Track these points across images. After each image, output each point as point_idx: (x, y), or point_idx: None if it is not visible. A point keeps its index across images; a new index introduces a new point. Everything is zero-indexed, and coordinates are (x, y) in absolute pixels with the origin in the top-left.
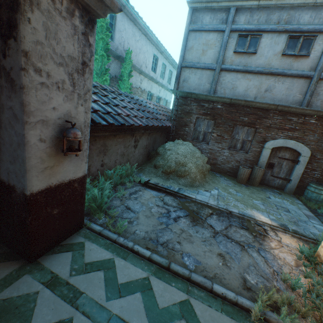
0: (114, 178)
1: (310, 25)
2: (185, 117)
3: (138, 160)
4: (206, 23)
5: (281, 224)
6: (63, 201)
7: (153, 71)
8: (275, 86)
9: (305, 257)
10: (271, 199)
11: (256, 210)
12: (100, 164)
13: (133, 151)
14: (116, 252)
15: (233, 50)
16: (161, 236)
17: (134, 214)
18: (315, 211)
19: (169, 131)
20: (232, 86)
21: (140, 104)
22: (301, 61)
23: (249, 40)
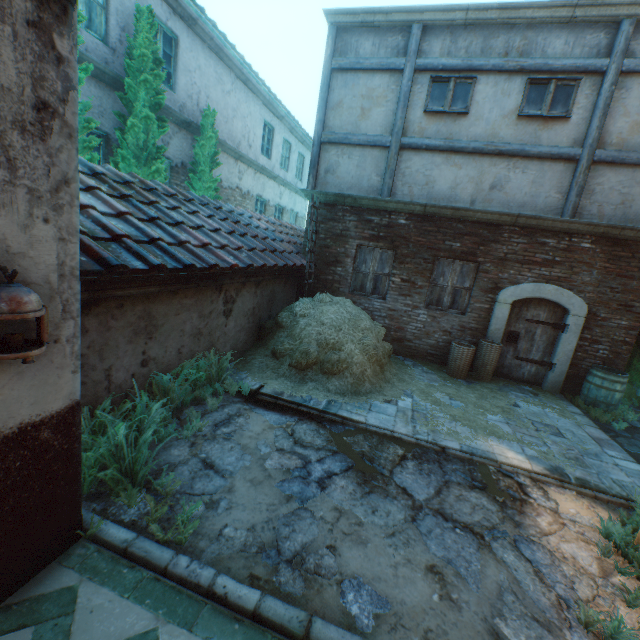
0: (178, 391)
1: (567, 60)
2: (335, 245)
3: (235, 342)
4: (365, 56)
5: (551, 467)
6: (2, 487)
7: (264, 155)
8: (509, 178)
9: (615, 546)
10: (520, 408)
11: (495, 438)
12: (139, 362)
13: (223, 323)
14: (165, 607)
15: (423, 108)
16: (287, 536)
17: (222, 479)
18: (609, 427)
19: (302, 275)
20: (426, 180)
21: (235, 221)
22: (554, 129)
23: (452, 87)
